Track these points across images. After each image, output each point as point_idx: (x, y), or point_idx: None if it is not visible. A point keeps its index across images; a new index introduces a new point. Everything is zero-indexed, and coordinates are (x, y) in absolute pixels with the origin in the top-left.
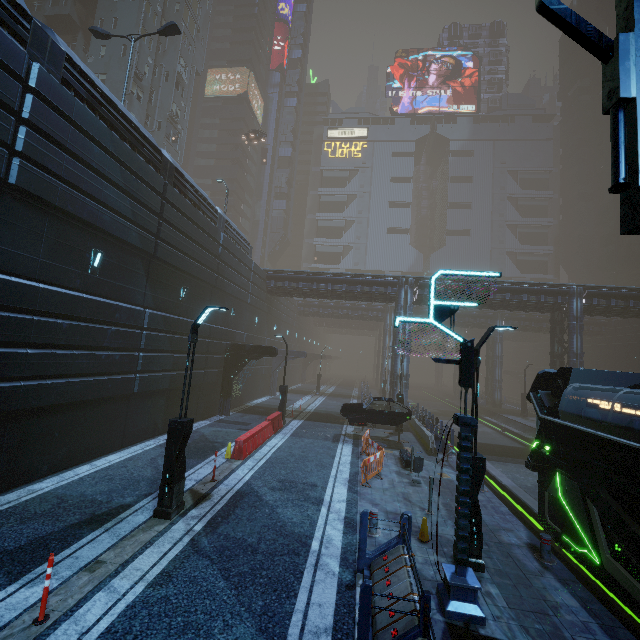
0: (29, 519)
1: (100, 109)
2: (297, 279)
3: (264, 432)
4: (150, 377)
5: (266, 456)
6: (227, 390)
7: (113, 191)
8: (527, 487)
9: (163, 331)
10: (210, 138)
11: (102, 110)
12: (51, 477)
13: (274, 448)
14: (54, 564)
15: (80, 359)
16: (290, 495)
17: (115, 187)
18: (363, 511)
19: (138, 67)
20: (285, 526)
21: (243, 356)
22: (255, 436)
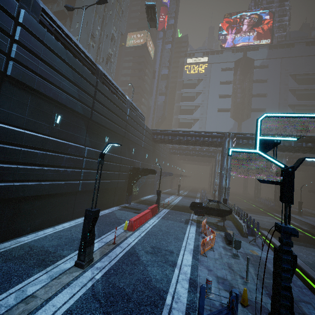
0: (9, 260)
1: (61, 39)
2: (168, 134)
3: (146, 215)
4: (87, 183)
5: (146, 230)
6: (130, 191)
7: (67, 83)
8: (309, 263)
9: (95, 159)
10: (128, 67)
11: (62, 39)
12: (31, 234)
13: (151, 225)
14: (8, 294)
15: (48, 172)
16: (156, 258)
17: (69, 81)
18: (202, 285)
19: (93, 31)
20: (151, 281)
21: (138, 174)
22: (141, 218)
